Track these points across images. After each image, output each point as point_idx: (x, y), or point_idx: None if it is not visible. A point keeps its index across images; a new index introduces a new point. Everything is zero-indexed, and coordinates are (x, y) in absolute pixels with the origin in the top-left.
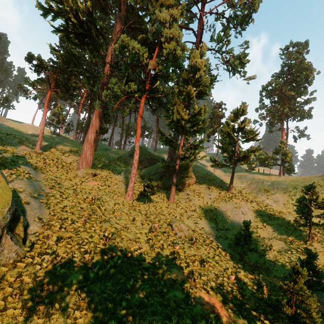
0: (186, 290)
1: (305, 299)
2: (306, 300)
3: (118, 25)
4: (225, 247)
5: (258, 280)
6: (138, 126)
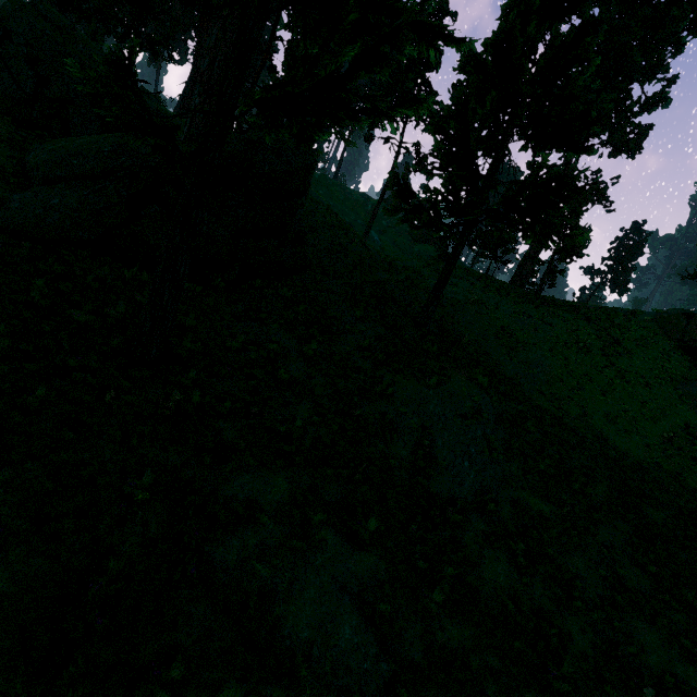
0: None
1: None
2: None
3: None
4: None
5: None
6: None
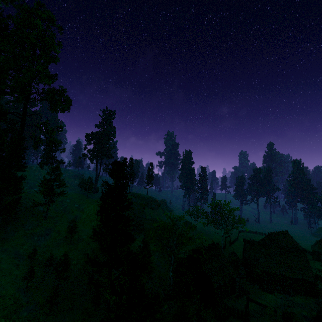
0: None
1: (32, 273)
2: (32, 273)
3: None
4: (24, 261)
5: None
6: None
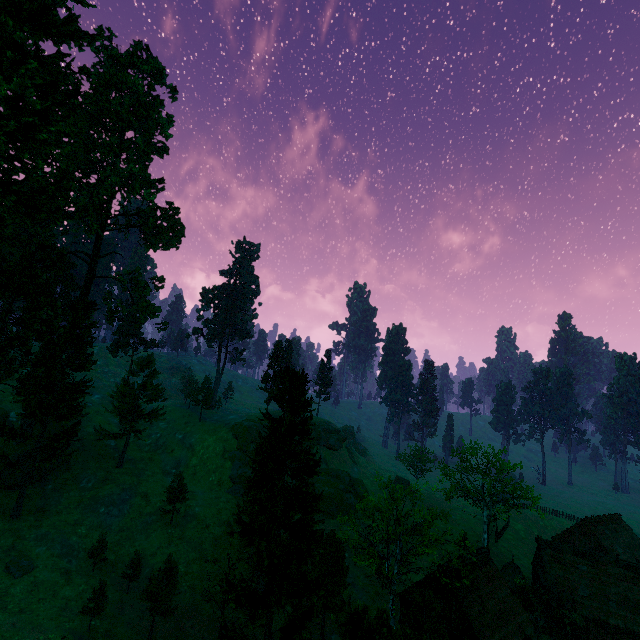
0: (14, 633)
1: (101, 599)
2: (102, 600)
3: None
4: (80, 563)
5: (98, 587)
6: None
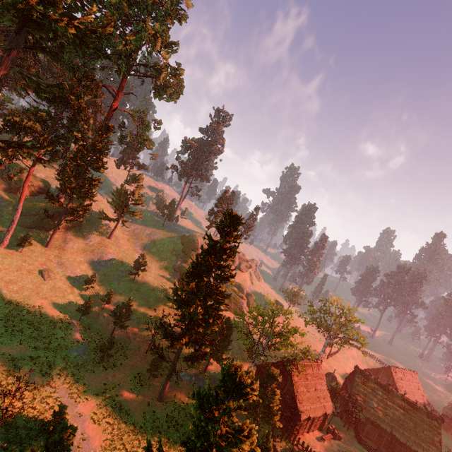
0: (42, 308)
1: (89, 307)
2: (89, 308)
3: (12, 51)
4: (80, 284)
5: (87, 301)
6: (24, 189)
